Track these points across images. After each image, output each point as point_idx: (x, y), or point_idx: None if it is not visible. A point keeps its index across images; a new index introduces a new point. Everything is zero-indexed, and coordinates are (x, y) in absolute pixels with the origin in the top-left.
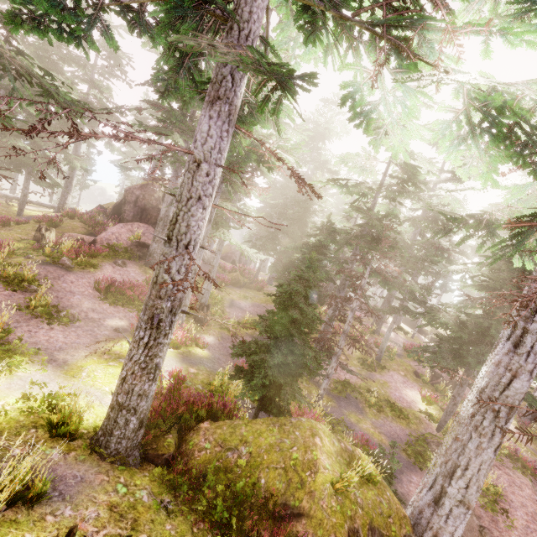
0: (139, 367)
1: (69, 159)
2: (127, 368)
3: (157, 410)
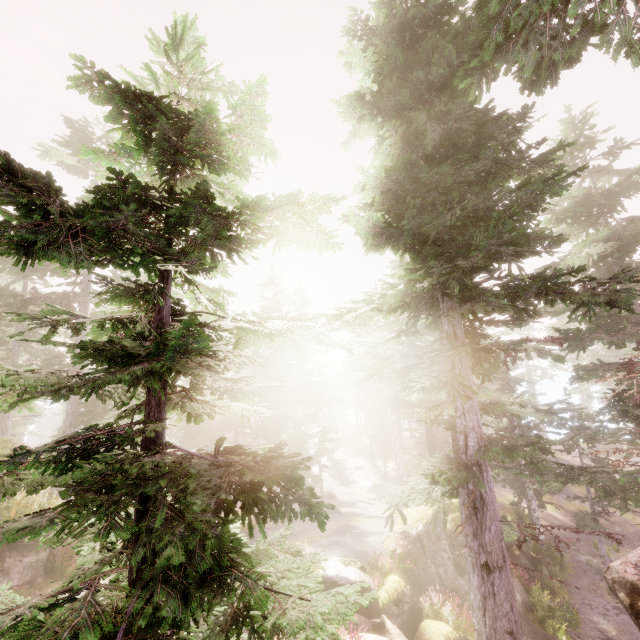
0: None
1: None
2: None
3: None
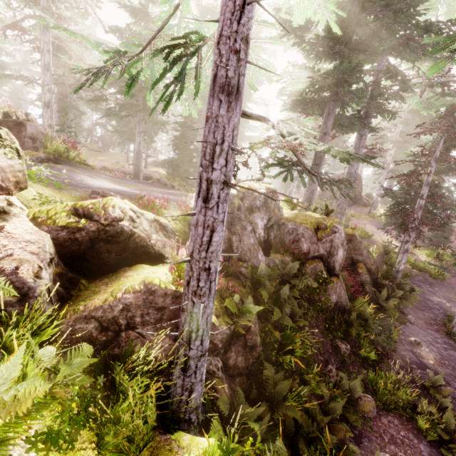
0: None
1: None
2: None
3: None
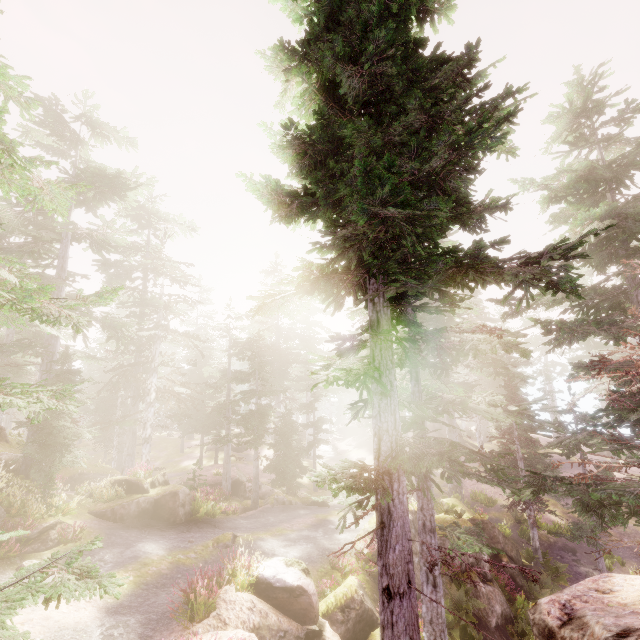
0: None
1: None
2: None
3: None
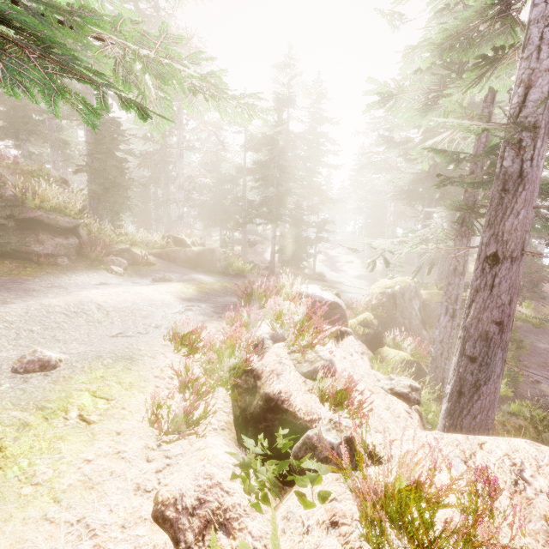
0: None
1: None
2: None
3: None
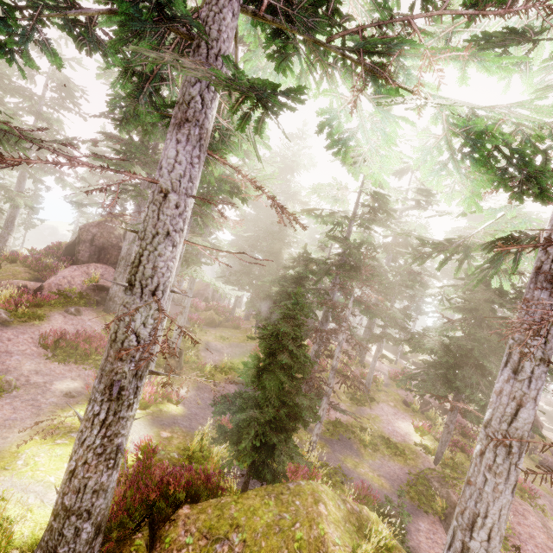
0: (94, 454)
1: (10, 195)
2: (76, 457)
3: (120, 504)
